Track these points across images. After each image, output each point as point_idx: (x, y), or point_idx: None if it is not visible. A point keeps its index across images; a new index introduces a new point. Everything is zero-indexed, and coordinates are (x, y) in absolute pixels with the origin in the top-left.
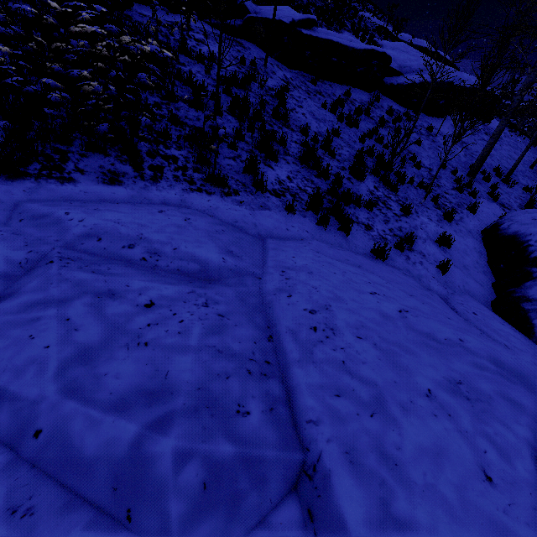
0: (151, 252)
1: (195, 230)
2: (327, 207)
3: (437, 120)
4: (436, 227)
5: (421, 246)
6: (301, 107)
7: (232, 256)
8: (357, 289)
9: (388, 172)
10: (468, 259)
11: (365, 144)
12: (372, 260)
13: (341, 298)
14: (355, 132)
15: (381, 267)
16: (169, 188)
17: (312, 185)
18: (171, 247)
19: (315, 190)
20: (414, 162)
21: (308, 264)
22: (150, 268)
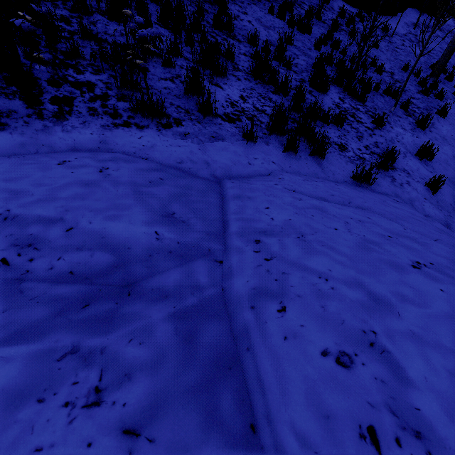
0: (21, 243)
1: (113, 186)
2: (292, 128)
3: (390, 19)
4: (413, 138)
5: (402, 162)
6: (246, 14)
7: (173, 223)
8: (390, 262)
9: (354, 79)
10: (451, 170)
11: (321, 51)
12: (357, 189)
13: (380, 299)
14: (308, 39)
15: (370, 197)
16: (82, 126)
17: (270, 103)
18: (62, 226)
19: (274, 109)
20: (375, 67)
21: (292, 219)
22: (11, 282)
